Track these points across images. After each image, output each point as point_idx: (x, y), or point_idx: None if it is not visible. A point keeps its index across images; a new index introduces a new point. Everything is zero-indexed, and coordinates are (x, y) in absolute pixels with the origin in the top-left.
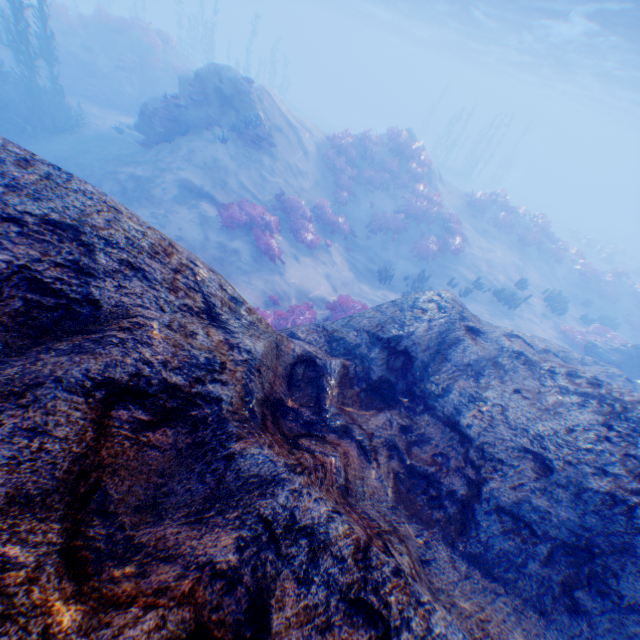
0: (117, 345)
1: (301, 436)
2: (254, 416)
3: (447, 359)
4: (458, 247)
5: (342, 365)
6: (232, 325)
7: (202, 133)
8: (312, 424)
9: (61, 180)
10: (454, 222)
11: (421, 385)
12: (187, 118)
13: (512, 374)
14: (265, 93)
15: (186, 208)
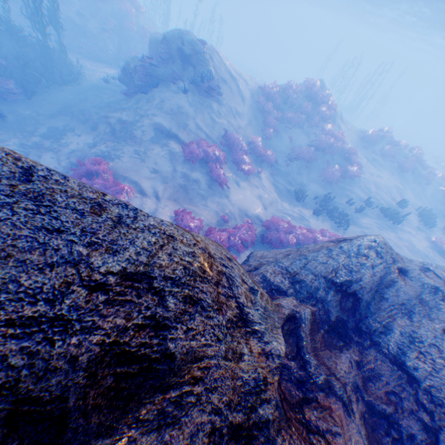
0: (195, 404)
1: (301, 402)
2: (280, 410)
3: (385, 299)
4: (355, 174)
5: (311, 312)
6: (257, 322)
7: (168, 85)
8: (303, 382)
9: (128, 219)
10: (352, 154)
11: (366, 322)
12: (157, 73)
13: (436, 311)
14: (215, 53)
15: (158, 145)
